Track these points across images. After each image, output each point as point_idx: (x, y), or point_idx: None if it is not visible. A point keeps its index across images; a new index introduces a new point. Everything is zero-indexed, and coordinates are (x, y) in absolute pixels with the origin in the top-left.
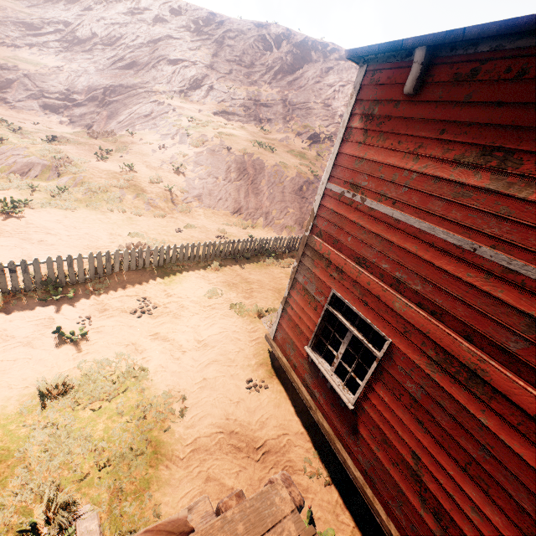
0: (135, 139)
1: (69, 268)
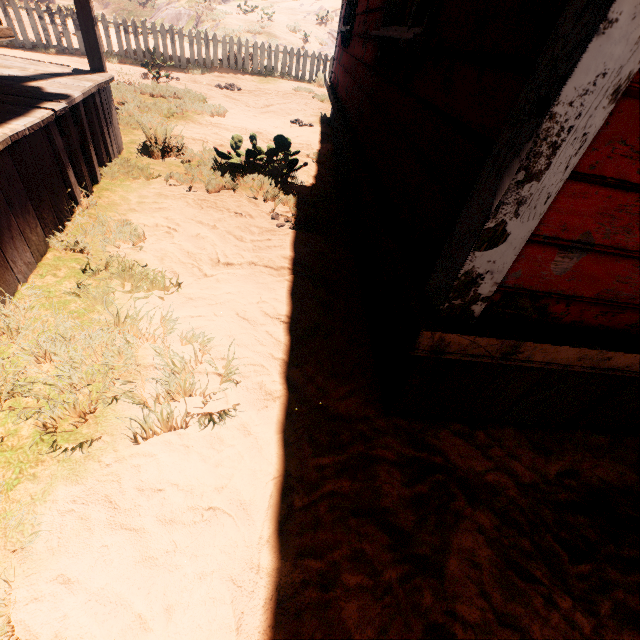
0: None
1: (172, 45)
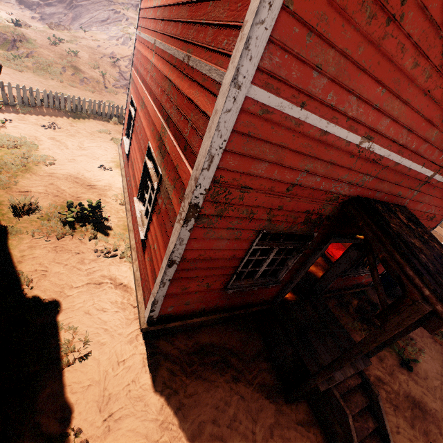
0: (86, 36)
1: (2, 91)
